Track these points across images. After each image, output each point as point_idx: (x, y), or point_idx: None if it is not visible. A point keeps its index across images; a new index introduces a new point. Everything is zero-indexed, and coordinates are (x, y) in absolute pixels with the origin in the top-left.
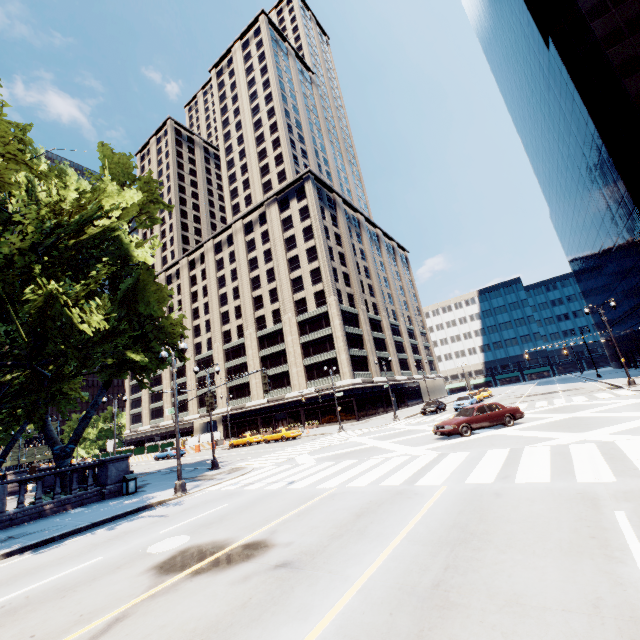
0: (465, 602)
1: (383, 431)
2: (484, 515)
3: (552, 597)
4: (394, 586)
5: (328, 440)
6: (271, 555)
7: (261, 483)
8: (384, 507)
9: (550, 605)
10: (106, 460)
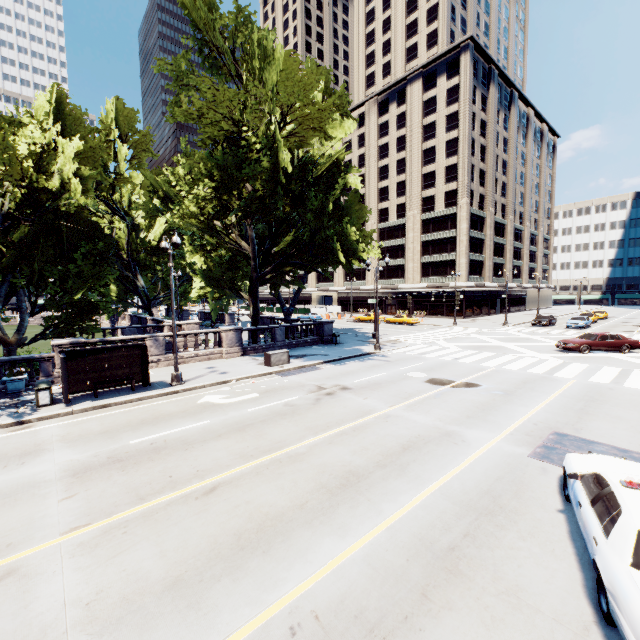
0: (596, 414)
1: (499, 334)
2: (602, 395)
3: (634, 419)
4: (561, 406)
5: (450, 332)
6: (487, 388)
7: (432, 355)
8: (538, 382)
9: (632, 420)
10: (323, 322)
